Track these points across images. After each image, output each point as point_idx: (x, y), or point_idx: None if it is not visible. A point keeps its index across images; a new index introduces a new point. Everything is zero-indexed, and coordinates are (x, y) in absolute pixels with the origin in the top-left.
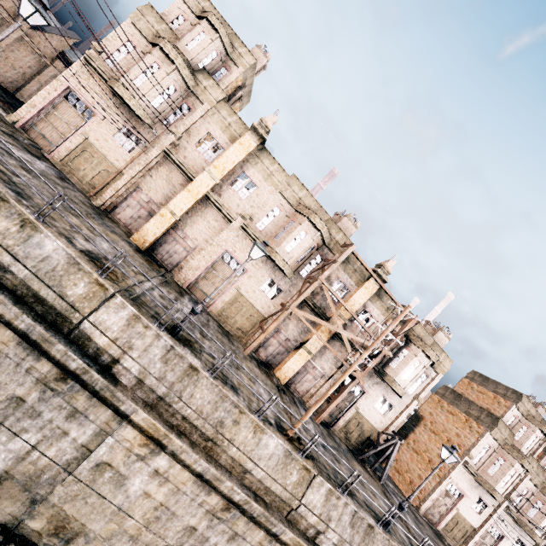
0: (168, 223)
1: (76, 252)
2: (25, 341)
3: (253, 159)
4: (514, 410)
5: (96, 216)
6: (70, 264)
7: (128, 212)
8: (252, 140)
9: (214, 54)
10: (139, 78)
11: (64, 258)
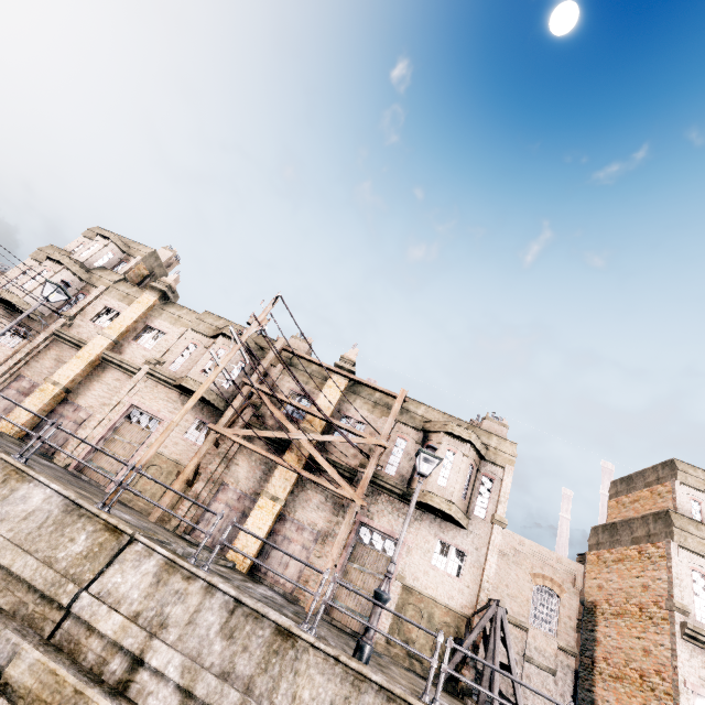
0: (49, 396)
1: None
2: None
3: (157, 312)
4: (684, 489)
5: None
6: None
7: (3, 404)
8: (152, 296)
9: (111, 255)
10: (27, 284)
11: None
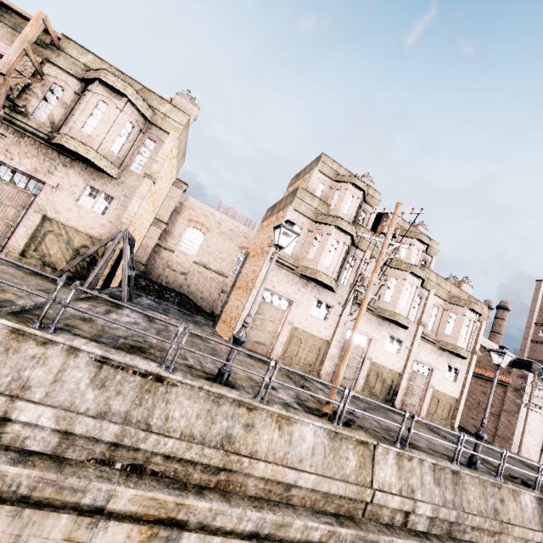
0: None
1: None
2: None
3: None
4: (319, 175)
5: None
6: None
7: None
8: None
9: None
10: None
11: None
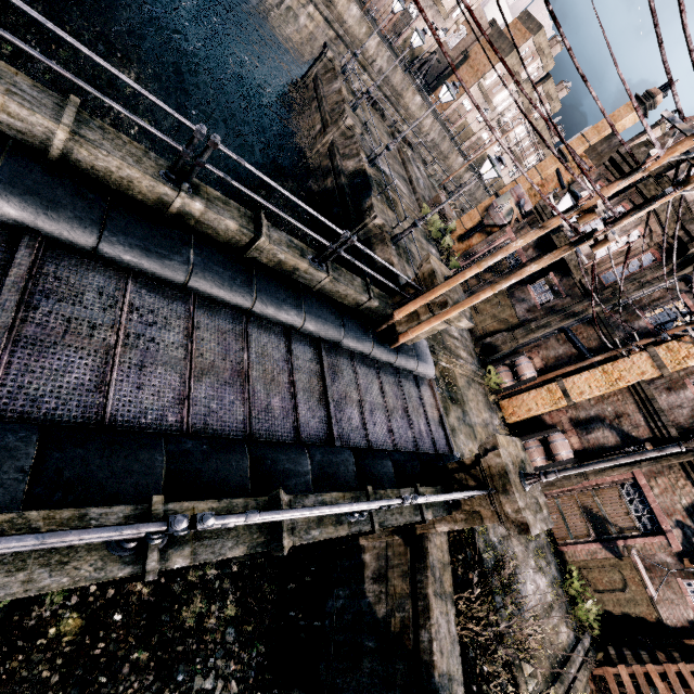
0: None
1: None
2: None
3: None
4: (530, 43)
5: None
6: None
7: None
8: None
9: None
10: None
11: None
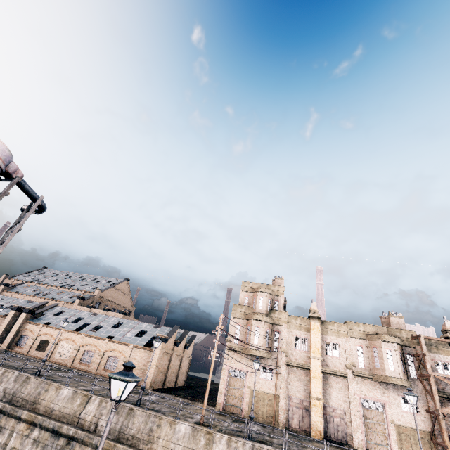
0: (321, 408)
1: None
2: None
3: (323, 331)
4: None
5: (295, 437)
6: None
7: (295, 418)
8: (316, 322)
9: (269, 300)
10: (254, 339)
11: None
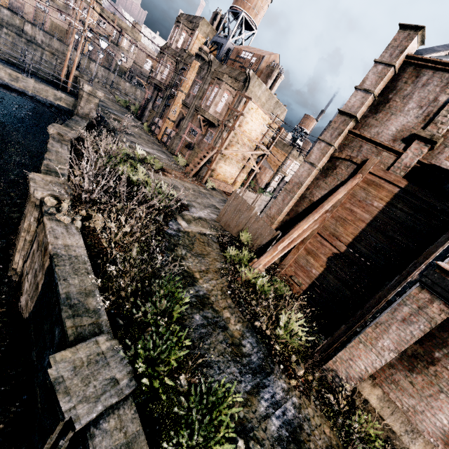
0: None
1: (11, 13)
2: (17, 35)
3: None
4: None
5: None
6: (12, 16)
7: None
8: None
9: None
10: None
11: (10, 14)
